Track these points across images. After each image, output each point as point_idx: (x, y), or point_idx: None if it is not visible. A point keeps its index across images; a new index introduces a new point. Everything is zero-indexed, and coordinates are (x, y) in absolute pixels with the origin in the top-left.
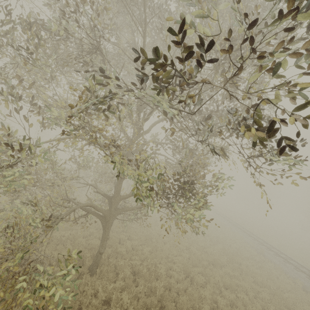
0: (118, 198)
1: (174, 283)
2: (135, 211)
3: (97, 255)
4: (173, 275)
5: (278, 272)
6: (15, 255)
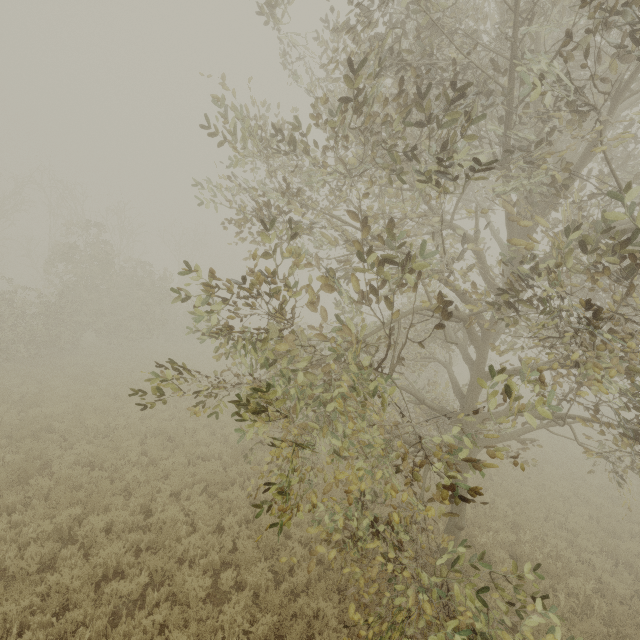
0: (478, 418)
1: (613, 584)
2: None
3: (451, 531)
4: (588, 560)
5: None
6: (420, 575)
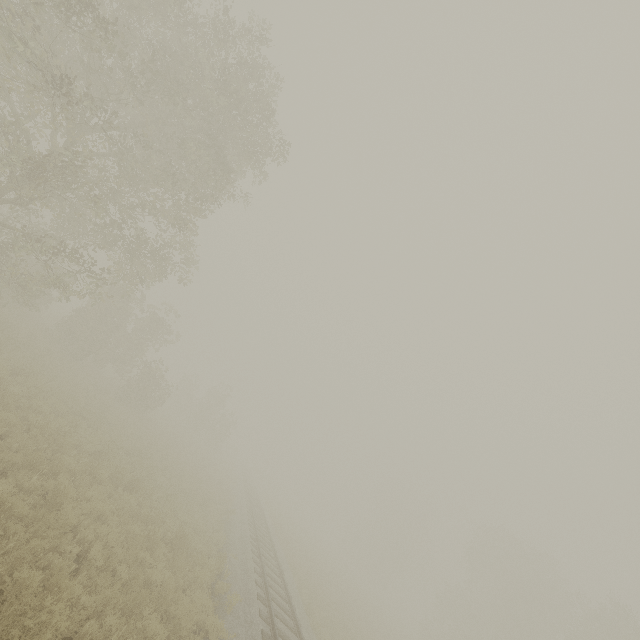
0: None
1: None
2: (5, 242)
3: None
4: None
5: (209, 525)
6: None
